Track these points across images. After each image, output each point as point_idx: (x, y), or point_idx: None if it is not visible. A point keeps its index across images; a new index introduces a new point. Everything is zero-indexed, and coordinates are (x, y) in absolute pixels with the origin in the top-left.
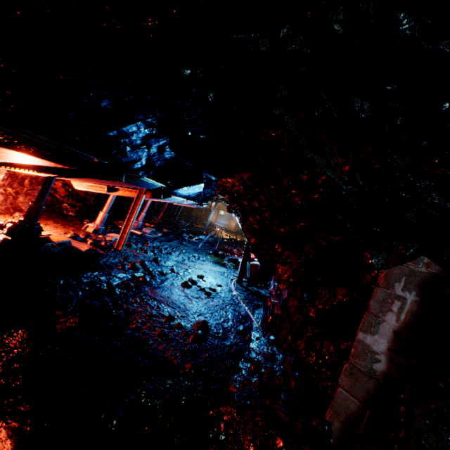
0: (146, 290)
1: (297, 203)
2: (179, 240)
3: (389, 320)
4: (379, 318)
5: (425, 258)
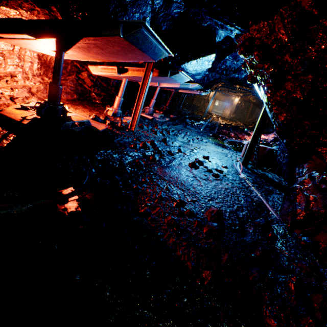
0: (155, 169)
1: None
2: (183, 125)
3: None
4: None
5: None
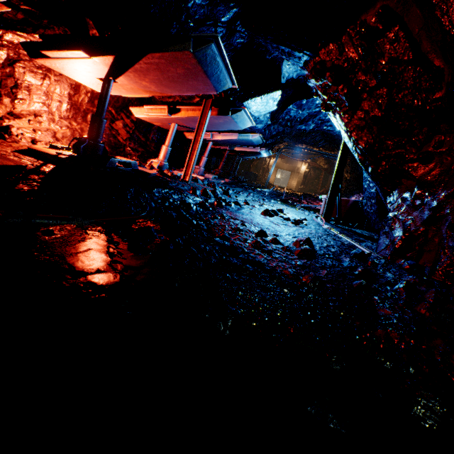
0: (224, 212)
1: None
2: (243, 189)
3: None
4: None
5: None
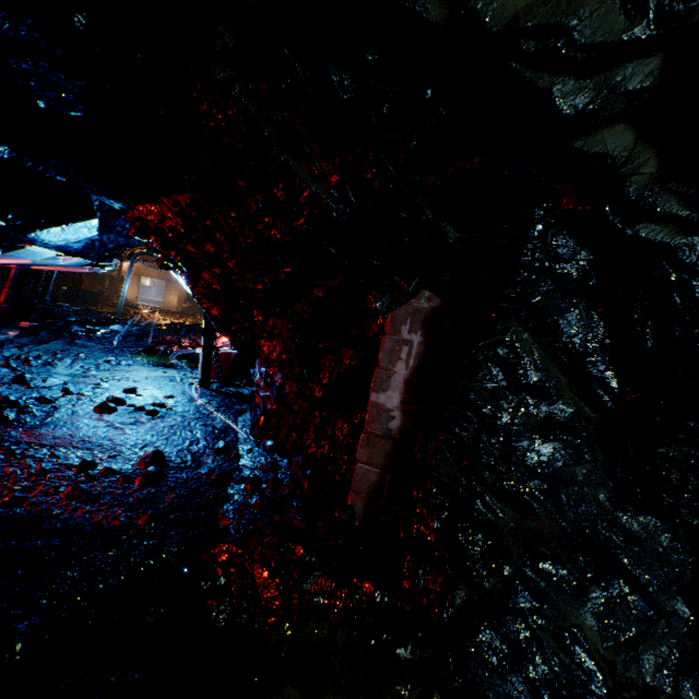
0: (15, 436)
1: (275, 238)
2: (66, 339)
3: (399, 371)
4: (390, 371)
5: (426, 292)
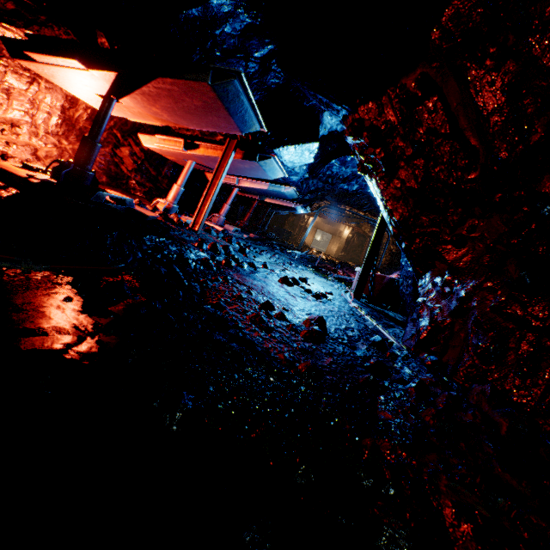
0: (231, 274)
1: None
2: (269, 248)
3: None
4: None
5: None
